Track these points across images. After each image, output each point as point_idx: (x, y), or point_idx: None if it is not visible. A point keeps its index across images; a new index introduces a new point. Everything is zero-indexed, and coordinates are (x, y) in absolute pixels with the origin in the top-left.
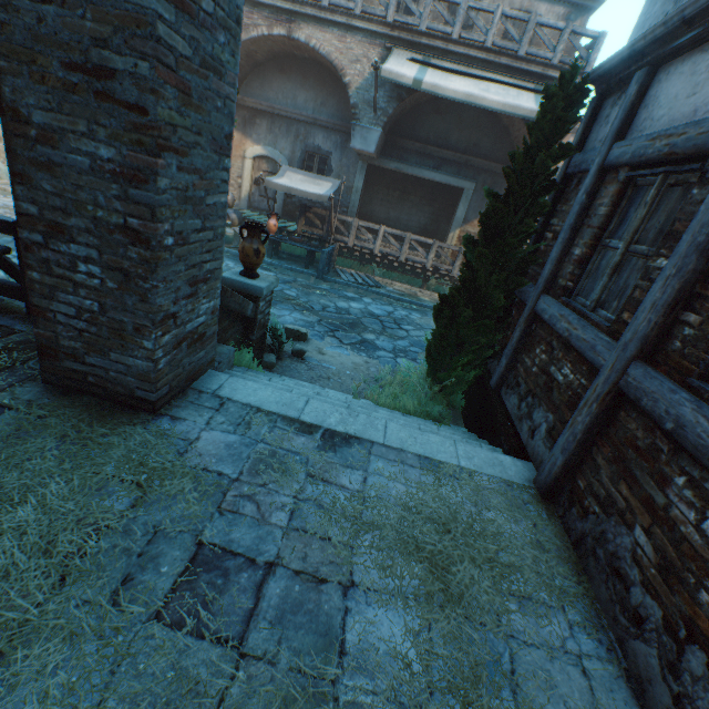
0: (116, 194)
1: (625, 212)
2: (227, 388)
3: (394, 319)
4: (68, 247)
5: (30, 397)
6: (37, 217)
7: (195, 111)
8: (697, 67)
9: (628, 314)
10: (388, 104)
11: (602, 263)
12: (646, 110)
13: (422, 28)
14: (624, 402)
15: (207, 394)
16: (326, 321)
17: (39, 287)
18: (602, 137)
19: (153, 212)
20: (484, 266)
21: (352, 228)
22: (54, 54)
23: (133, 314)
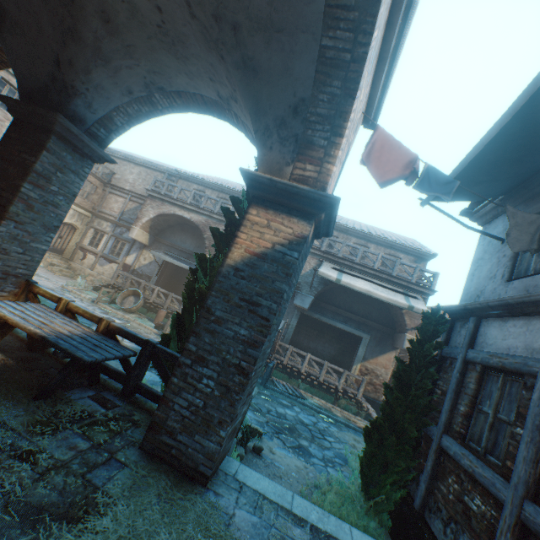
0: (240, 349)
1: (486, 390)
2: (241, 473)
3: (319, 429)
4: (202, 369)
5: (134, 458)
6: (193, 352)
7: (279, 316)
8: (502, 326)
9: (510, 461)
10: (318, 285)
11: (480, 419)
12: (481, 337)
13: (339, 255)
14: (528, 534)
15: (230, 476)
16: (271, 423)
17: (173, 386)
18: (459, 341)
19: (256, 360)
20: (400, 405)
21: (288, 351)
22: (237, 294)
23: (222, 412)
